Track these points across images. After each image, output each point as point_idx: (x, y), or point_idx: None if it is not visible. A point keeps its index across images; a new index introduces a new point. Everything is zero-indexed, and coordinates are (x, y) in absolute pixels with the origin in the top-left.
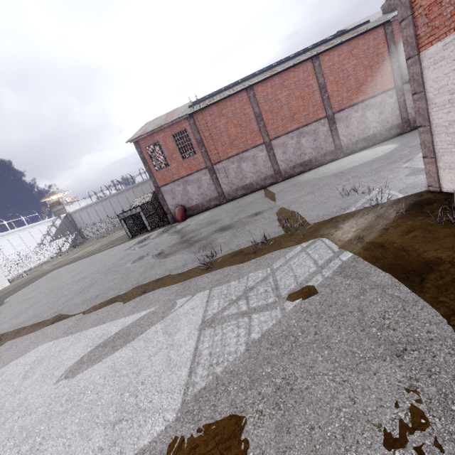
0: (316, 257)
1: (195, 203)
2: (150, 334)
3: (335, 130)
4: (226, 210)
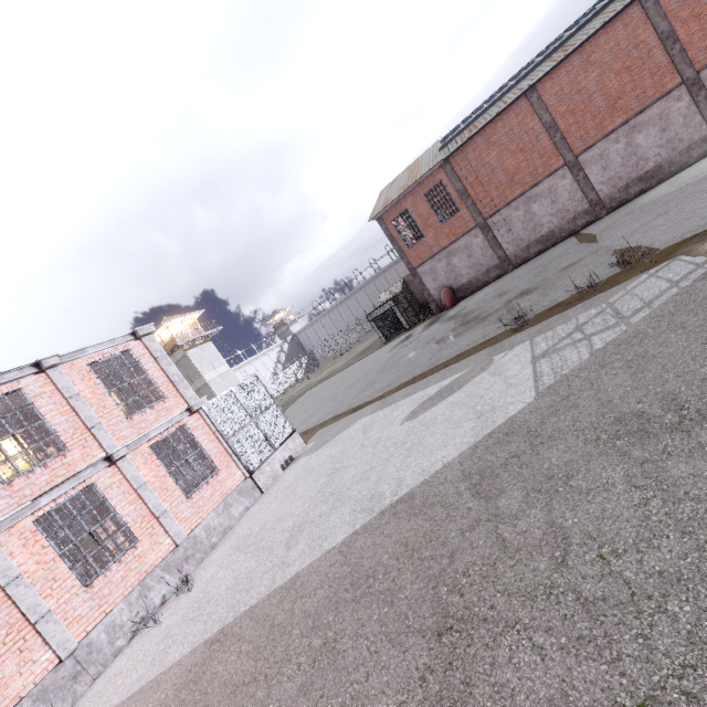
0: (670, 276)
1: (466, 280)
2: (476, 381)
3: (705, 100)
4: (517, 276)
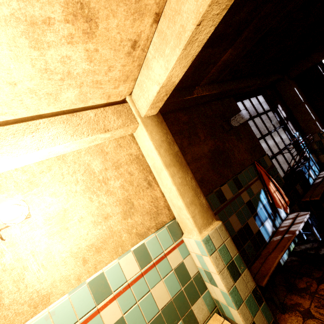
0: None
1: None
2: None
3: None
4: None
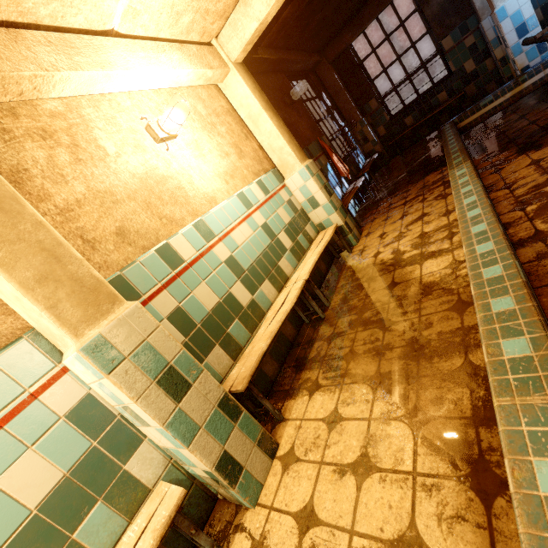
0: None
1: None
2: None
3: None
4: None
